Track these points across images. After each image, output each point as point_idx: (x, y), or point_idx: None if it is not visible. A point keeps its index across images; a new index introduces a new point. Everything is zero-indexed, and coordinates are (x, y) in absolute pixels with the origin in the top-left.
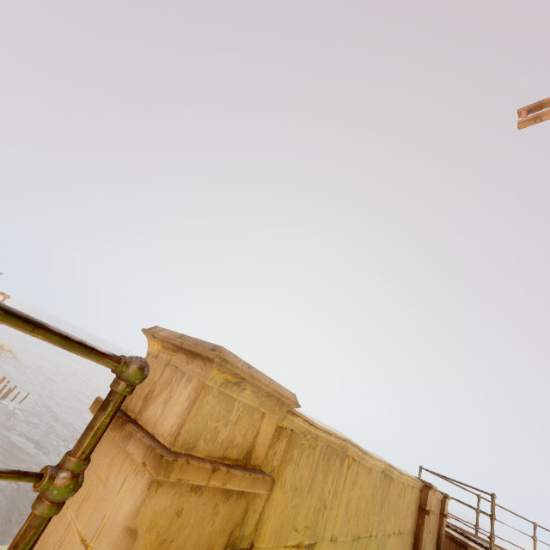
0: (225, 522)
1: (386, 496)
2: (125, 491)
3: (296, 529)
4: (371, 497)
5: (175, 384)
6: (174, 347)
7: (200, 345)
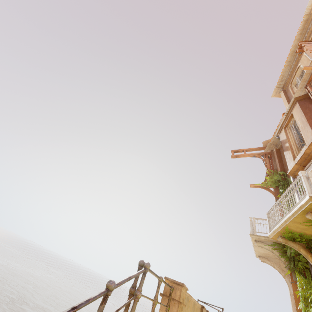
0: None
1: (194, 310)
2: (173, 308)
3: None
4: (191, 310)
5: (175, 289)
6: (173, 282)
7: (180, 283)
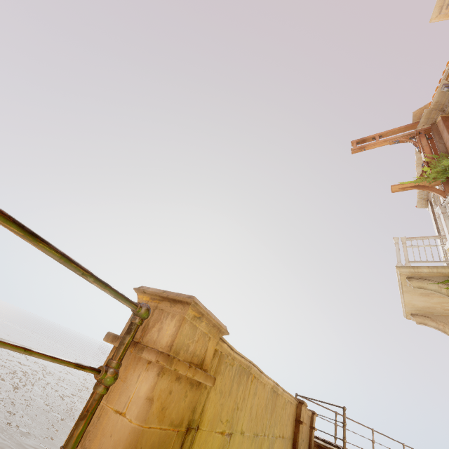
0: (190, 403)
1: (274, 407)
2: (141, 380)
3: (222, 421)
4: (265, 406)
5: (164, 319)
6: (161, 298)
7: (180, 296)
